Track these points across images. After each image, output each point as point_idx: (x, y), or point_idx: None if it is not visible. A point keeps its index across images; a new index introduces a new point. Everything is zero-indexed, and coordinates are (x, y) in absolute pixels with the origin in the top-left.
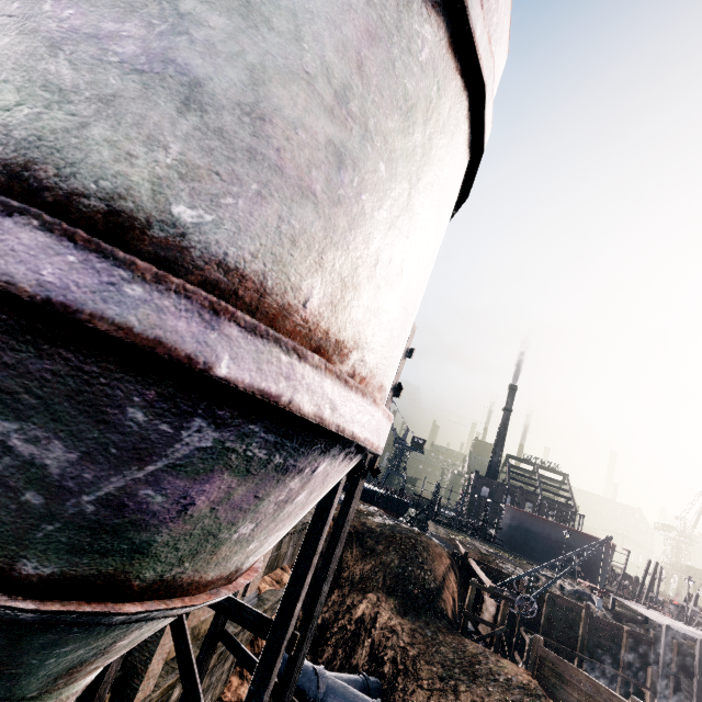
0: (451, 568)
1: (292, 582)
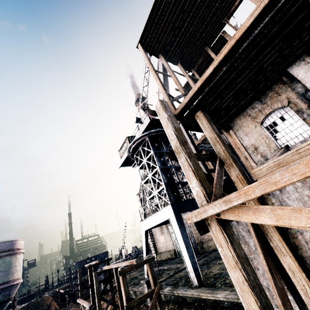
0: (54, 298)
1: (13, 305)
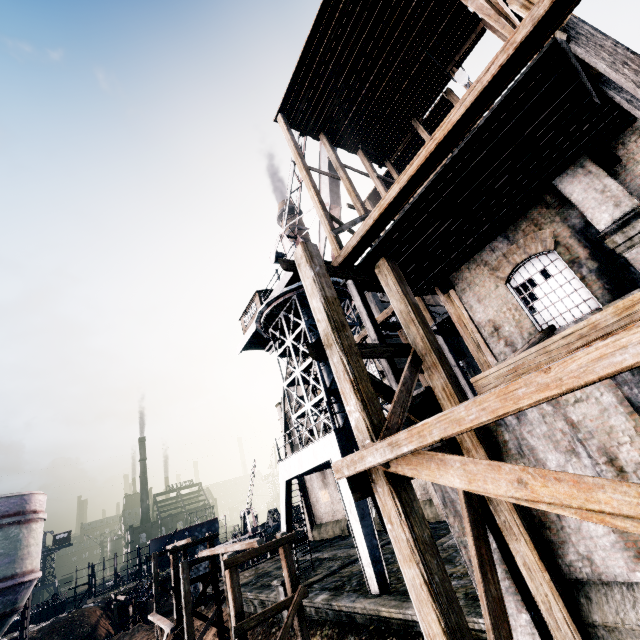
0: (105, 612)
1: (22, 622)
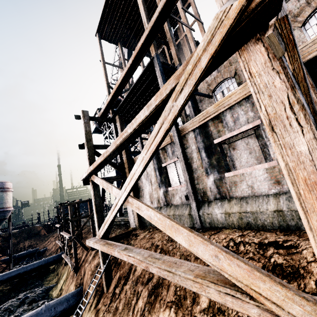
0: (44, 227)
1: (8, 223)
